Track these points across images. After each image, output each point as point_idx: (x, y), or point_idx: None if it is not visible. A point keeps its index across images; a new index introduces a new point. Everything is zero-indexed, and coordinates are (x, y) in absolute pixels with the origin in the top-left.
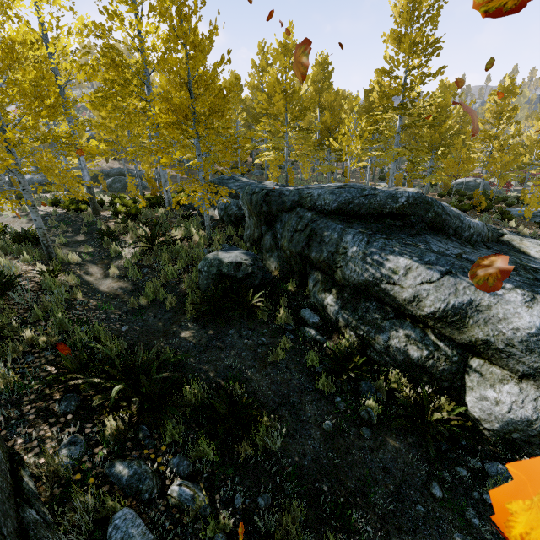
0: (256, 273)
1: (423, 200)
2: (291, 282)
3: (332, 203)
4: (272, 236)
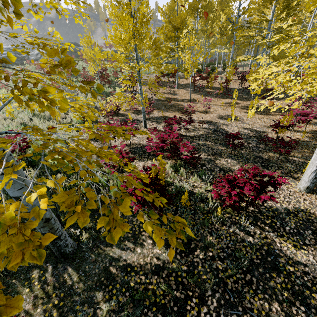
0: None
1: None
2: None
3: None
4: None
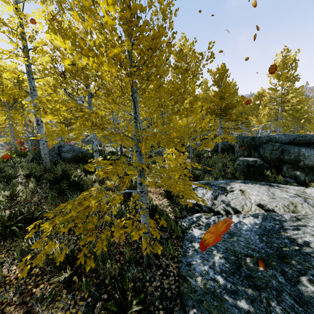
0: (264, 164)
1: None
2: (273, 169)
3: (286, 140)
4: (257, 153)
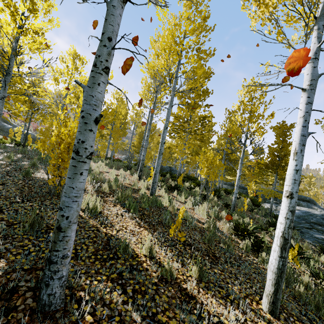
0: None
1: (312, 199)
2: None
3: None
4: (275, 200)
